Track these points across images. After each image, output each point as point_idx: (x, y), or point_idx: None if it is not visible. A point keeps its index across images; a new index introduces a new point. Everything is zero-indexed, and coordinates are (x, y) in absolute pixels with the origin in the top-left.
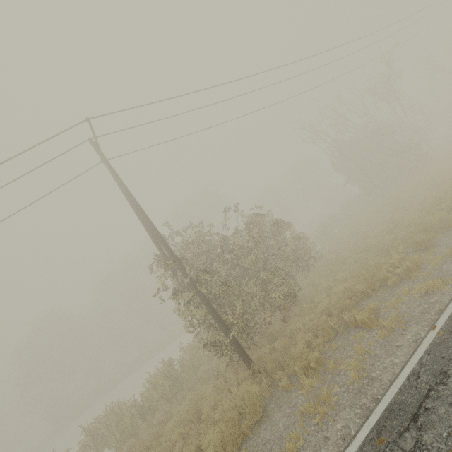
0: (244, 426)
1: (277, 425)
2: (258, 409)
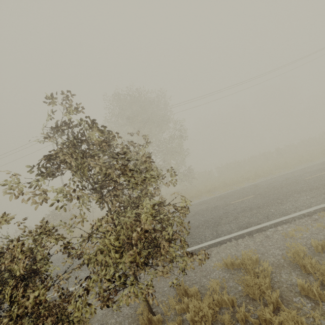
0: None
1: None
2: None
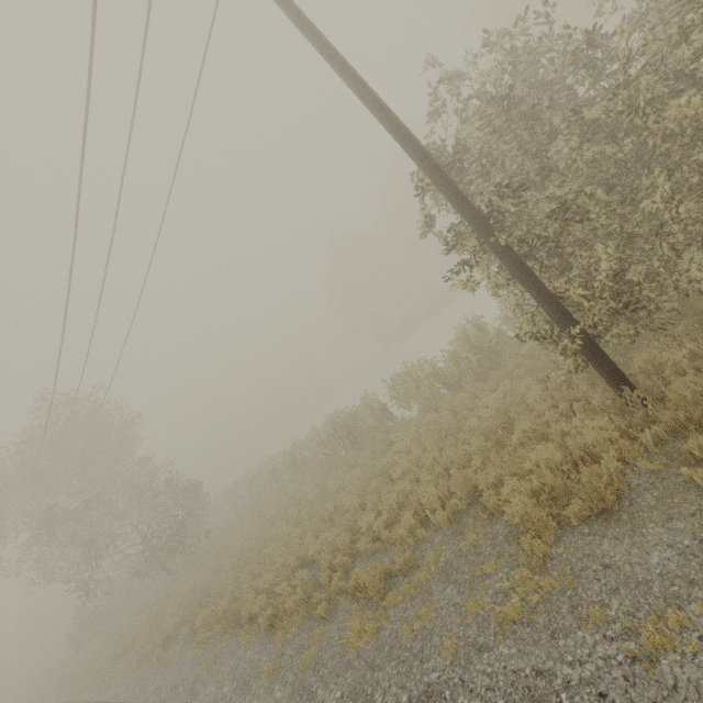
0: (573, 511)
1: (647, 553)
2: (609, 500)
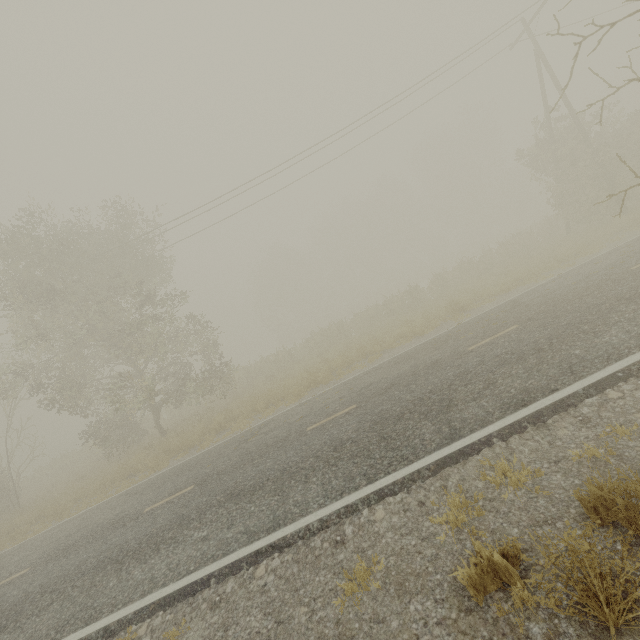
0: None
1: None
2: None
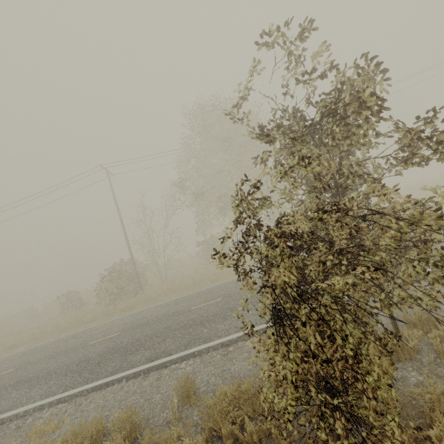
0: None
1: None
2: None
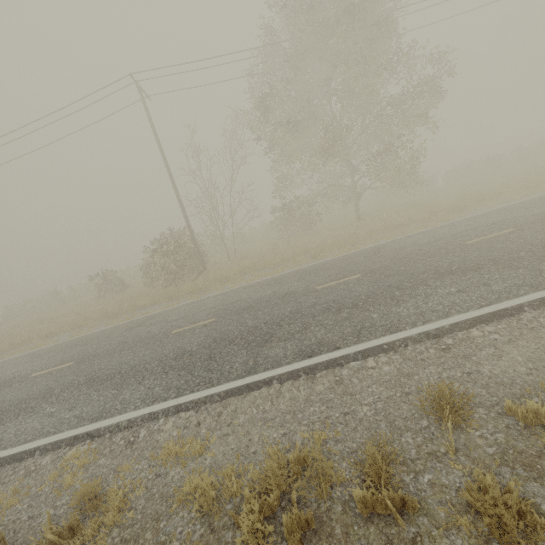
0: None
1: None
2: None
